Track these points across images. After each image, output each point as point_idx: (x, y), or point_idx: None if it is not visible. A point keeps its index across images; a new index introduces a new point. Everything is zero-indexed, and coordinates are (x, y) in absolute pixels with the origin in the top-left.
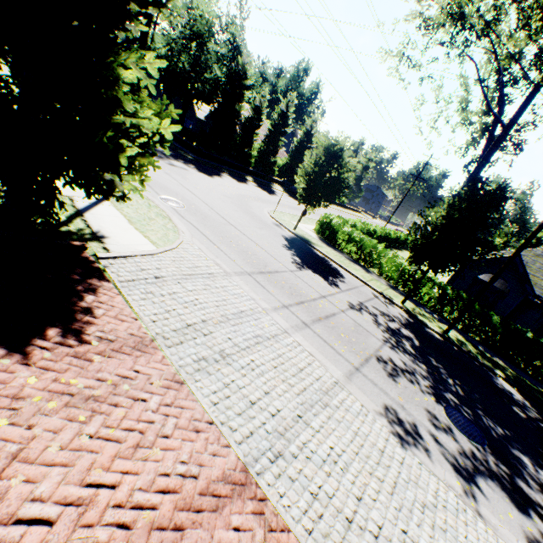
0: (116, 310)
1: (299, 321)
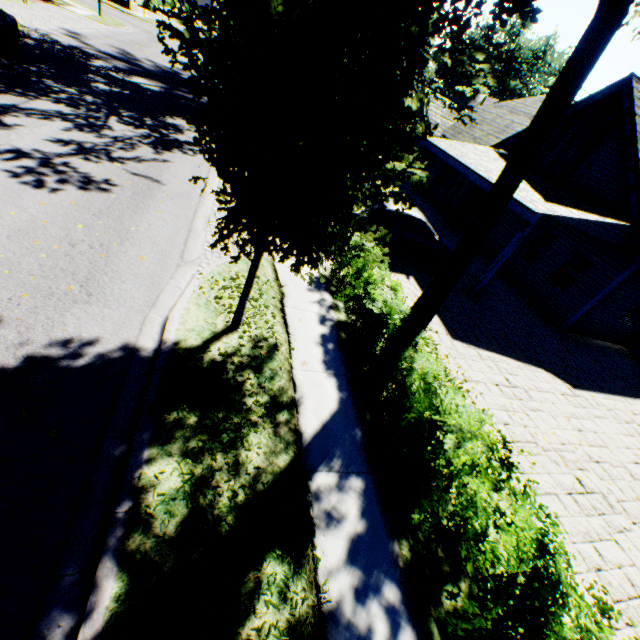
0: (33, 0)
1: (106, 36)
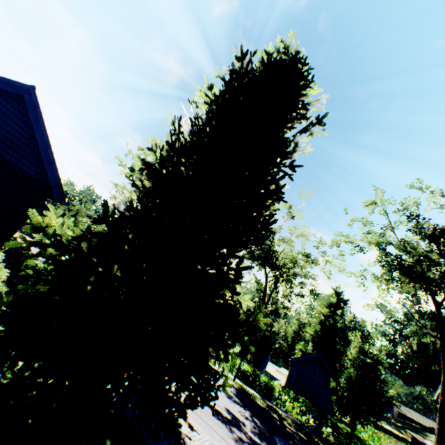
0: None
1: None
